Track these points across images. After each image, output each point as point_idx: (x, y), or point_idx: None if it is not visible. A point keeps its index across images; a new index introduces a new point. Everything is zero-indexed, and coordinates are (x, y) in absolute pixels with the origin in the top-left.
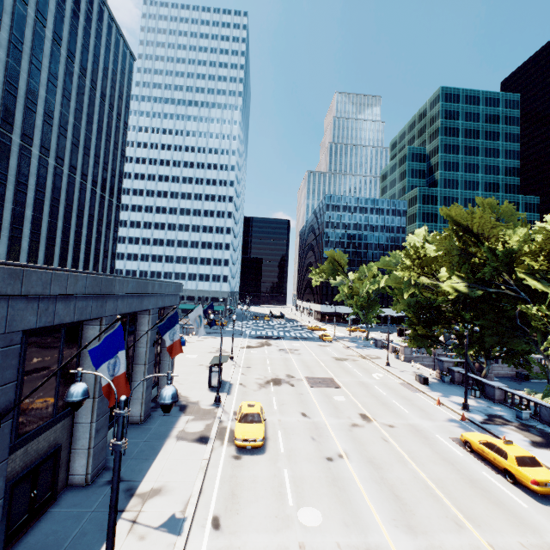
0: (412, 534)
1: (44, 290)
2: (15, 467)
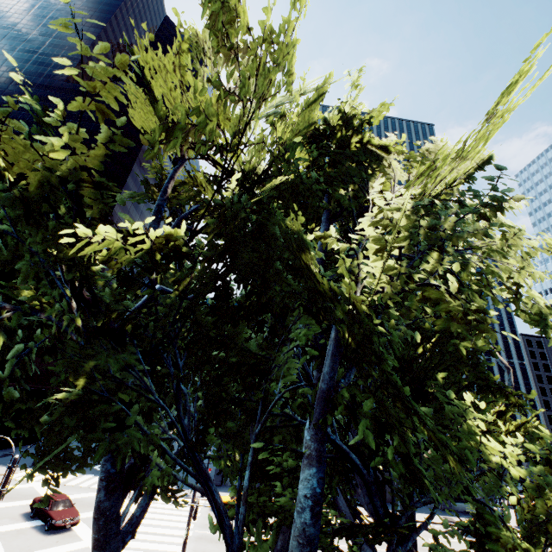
0: None
1: None
2: None
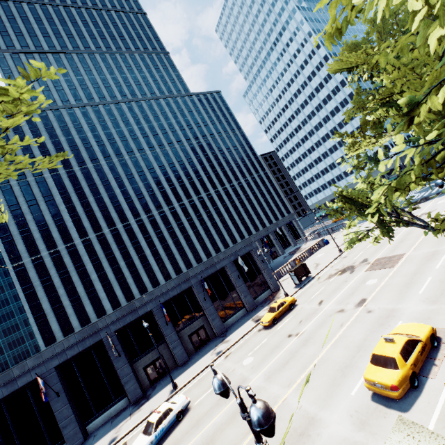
0: (265, 380)
1: (160, 292)
2: (188, 331)
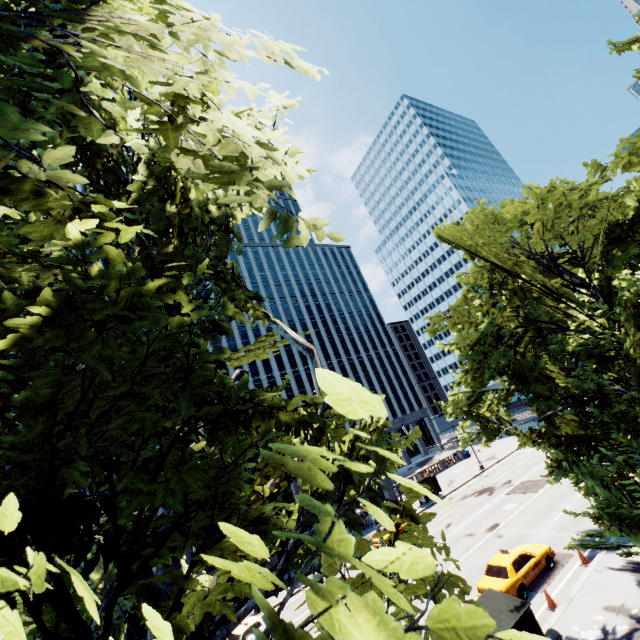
0: None
1: None
2: None
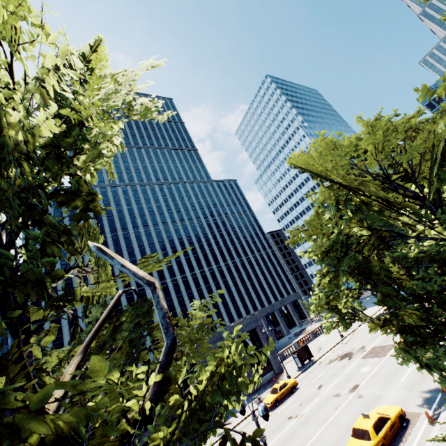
0: None
1: None
2: None
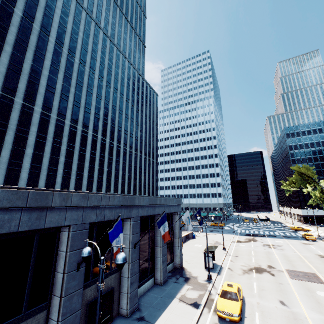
0: None
1: (98, 203)
2: (91, 294)
